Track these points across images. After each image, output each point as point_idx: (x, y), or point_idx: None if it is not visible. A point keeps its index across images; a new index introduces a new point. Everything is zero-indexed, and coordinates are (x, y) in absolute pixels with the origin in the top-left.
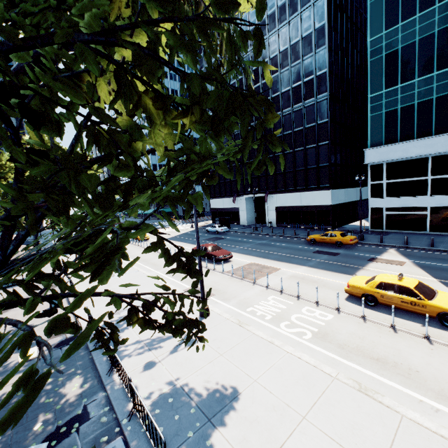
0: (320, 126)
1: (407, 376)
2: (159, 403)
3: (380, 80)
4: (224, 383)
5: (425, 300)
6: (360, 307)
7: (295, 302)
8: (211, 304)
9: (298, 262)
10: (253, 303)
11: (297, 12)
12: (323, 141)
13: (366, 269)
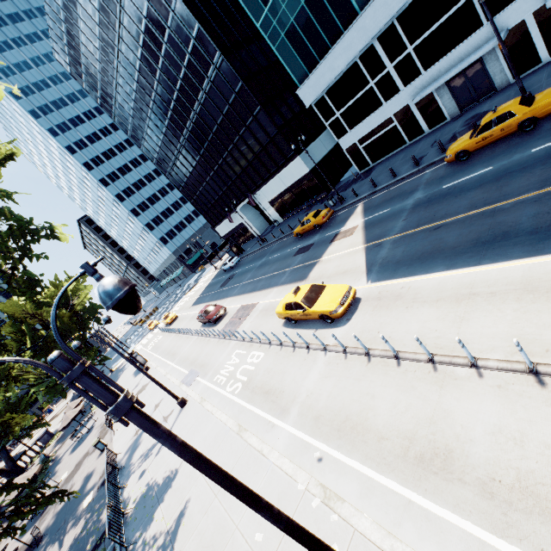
0: (241, 93)
1: (275, 400)
2: (140, 501)
3: None
4: (174, 467)
5: (308, 309)
6: (287, 330)
7: (248, 349)
8: (195, 386)
9: (275, 282)
10: (221, 368)
11: None
12: (255, 108)
13: (321, 261)
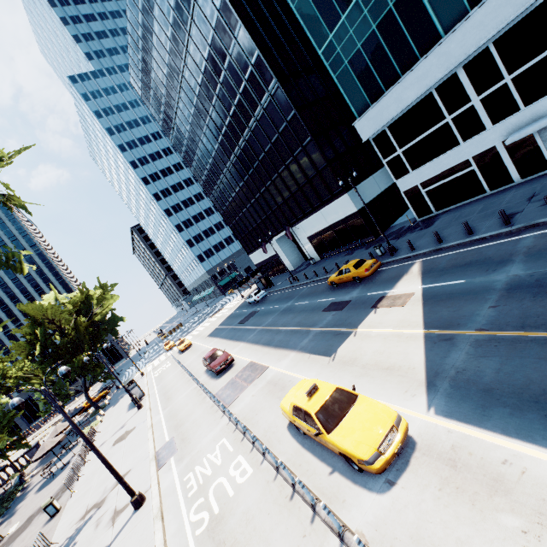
0: (292, 122)
1: None
2: None
3: (319, 25)
4: None
5: (324, 434)
6: (291, 441)
7: (236, 446)
8: (164, 473)
9: (294, 342)
10: (199, 461)
11: (191, 1)
12: (305, 138)
13: (356, 332)
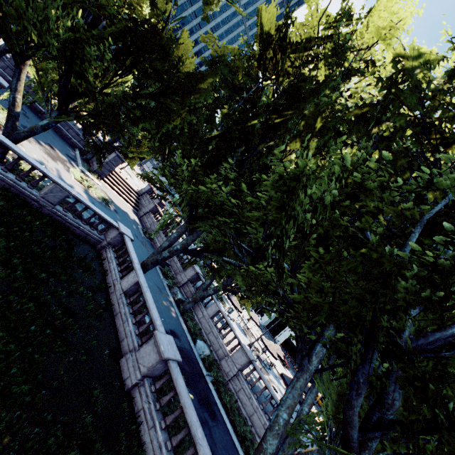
0: None
1: None
2: None
3: None
4: None
5: None
6: None
7: None
8: None
9: None
10: None
11: None
12: None
13: None
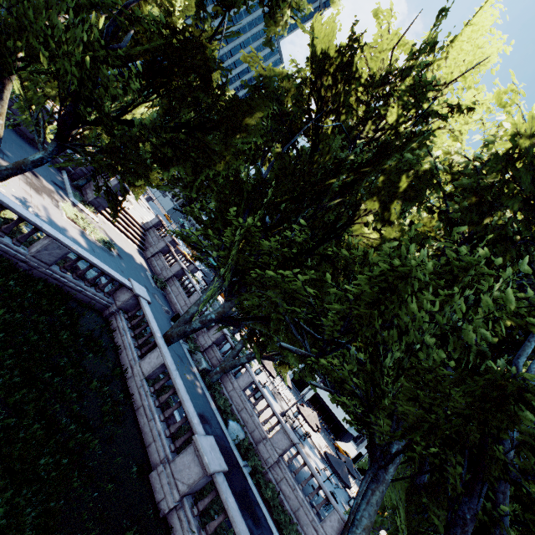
0: None
1: None
2: None
3: None
4: None
5: None
6: None
7: None
8: None
9: None
10: None
11: None
12: None
13: None
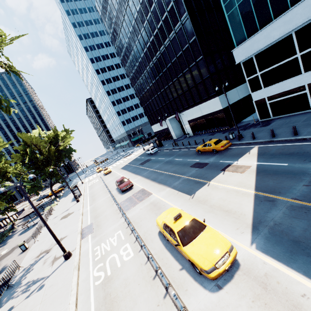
0: (192, 44)
1: None
2: None
3: None
4: None
5: (181, 246)
6: (159, 242)
7: (126, 237)
8: (84, 242)
9: (170, 182)
10: (104, 240)
11: None
12: (198, 56)
13: (209, 184)
